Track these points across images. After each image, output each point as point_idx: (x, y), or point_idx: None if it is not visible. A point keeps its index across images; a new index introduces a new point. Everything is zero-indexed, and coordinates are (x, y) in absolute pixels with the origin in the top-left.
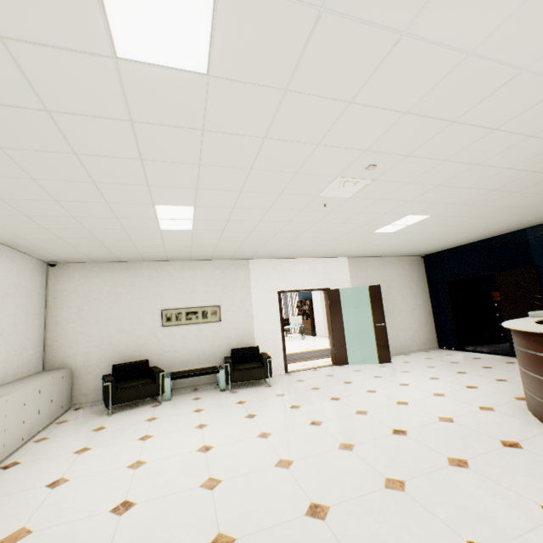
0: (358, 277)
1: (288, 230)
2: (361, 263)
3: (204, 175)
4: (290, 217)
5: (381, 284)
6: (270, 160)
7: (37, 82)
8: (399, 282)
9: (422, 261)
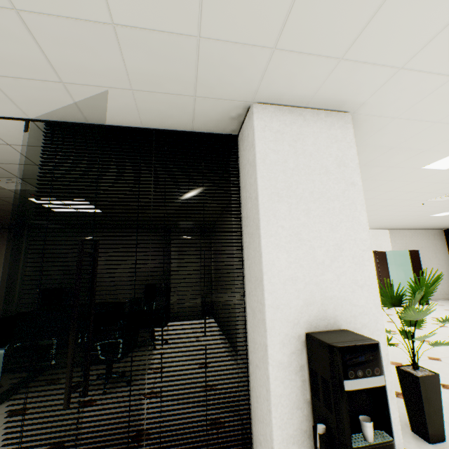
0: (396, 243)
1: (379, 214)
2: (397, 233)
3: (383, 194)
4: (392, 209)
5: (413, 249)
6: (424, 189)
7: (379, 174)
8: (426, 248)
9: (443, 233)
